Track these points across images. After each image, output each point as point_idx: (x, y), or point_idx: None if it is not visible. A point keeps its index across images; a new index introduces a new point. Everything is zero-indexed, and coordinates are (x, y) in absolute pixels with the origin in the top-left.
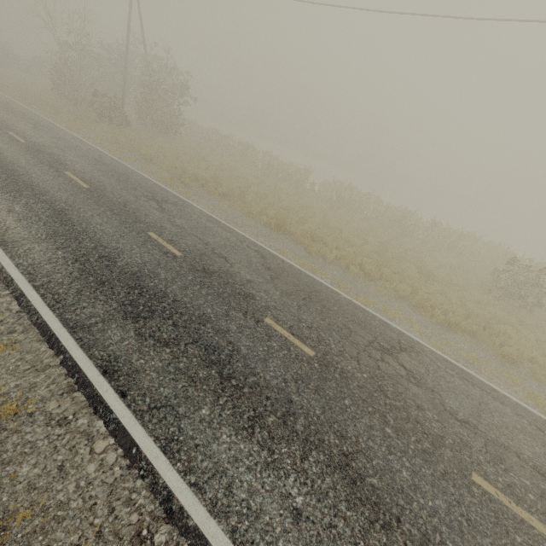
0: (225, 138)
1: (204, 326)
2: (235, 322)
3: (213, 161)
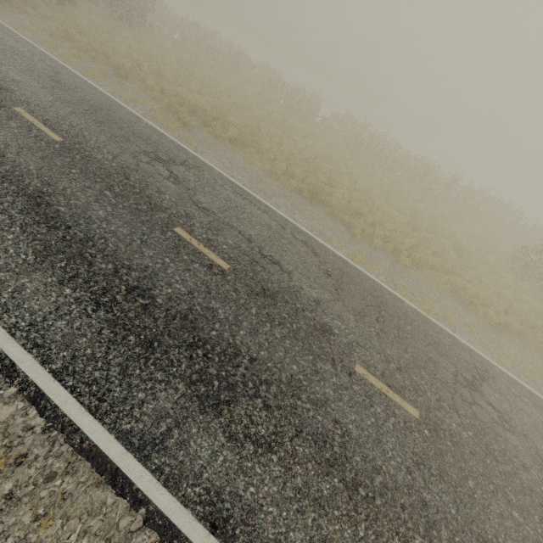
0: (209, 37)
1: (299, 399)
2: (329, 381)
3: (203, 77)
